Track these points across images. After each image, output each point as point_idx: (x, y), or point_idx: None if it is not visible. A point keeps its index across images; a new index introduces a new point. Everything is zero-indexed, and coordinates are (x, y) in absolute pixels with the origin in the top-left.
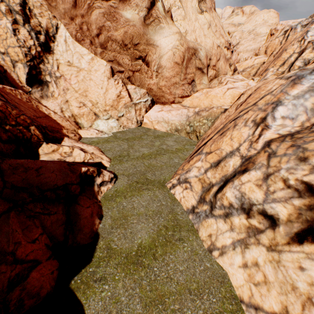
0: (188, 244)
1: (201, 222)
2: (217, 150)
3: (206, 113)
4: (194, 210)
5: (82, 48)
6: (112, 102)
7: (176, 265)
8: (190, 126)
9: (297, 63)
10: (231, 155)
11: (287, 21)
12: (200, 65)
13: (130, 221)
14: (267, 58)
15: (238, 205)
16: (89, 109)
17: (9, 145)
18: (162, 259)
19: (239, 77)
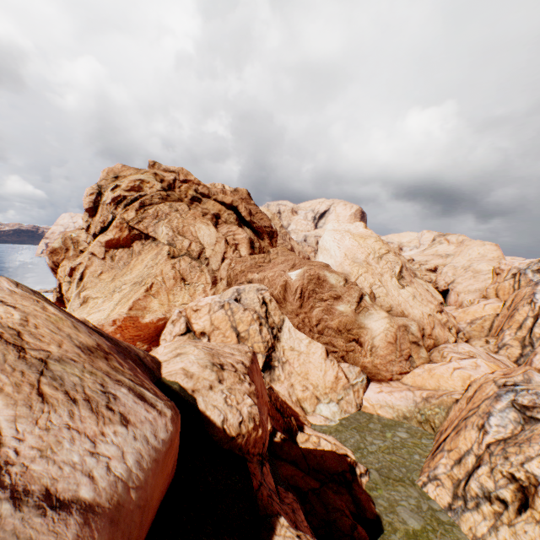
0: (452, 534)
1: (460, 516)
2: (455, 448)
3: (436, 400)
4: (450, 506)
5: (301, 334)
6: (331, 384)
7: None
8: (421, 414)
9: (535, 329)
10: (468, 453)
11: (511, 261)
12: (414, 339)
13: (397, 509)
14: (501, 304)
15: (481, 494)
16: (311, 392)
17: (287, 434)
18: None
19: (465, 348)
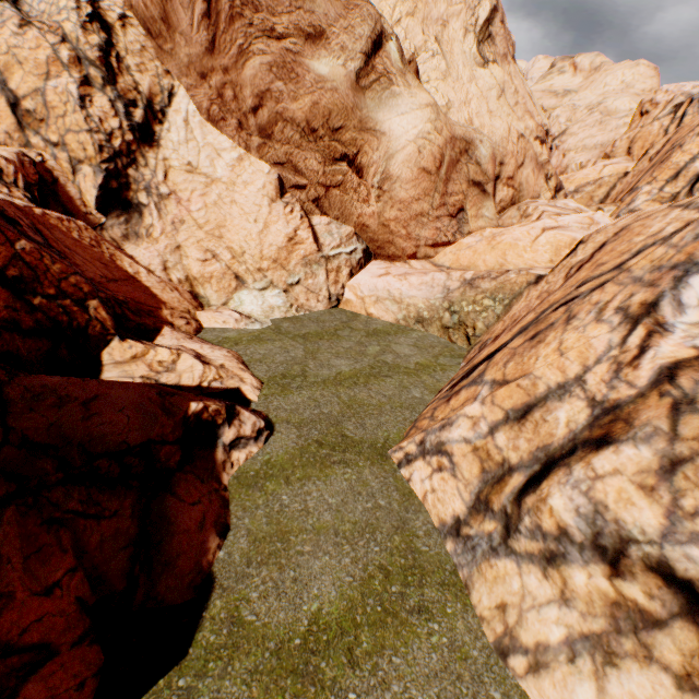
0: (441, 624)
1: (479, 564)
2: (522, 378)
3: (492, 284)
4: (460, 528)
5: (220, 137)
6: (276, 252)
7: (410, 689)
8: (452, 313)
9: None
10: (562, 393)
11: (679, 85)
12: (479, 177)
13: (296, 546)
14: (632, 164)
15: (584, 536)
16: (225, 265)
17: (36, 341)
18: (370, 666)
19: (570, 205)
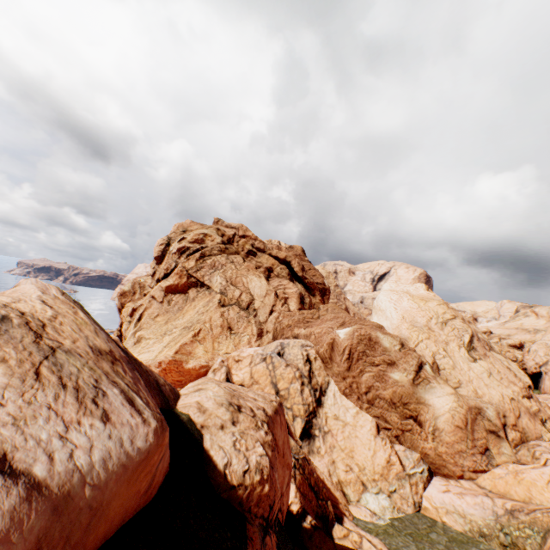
0: None
1: None
2: None
3: (526, 517)
4: None
5: (348, 401)
6: (381, 468)
7: None
8: (504, 533)
9: None
10: None
11: None
12: (492, 427)
13: None
14: None
15: None
16: (356, 474)
17: (320, 521)
18: None
19: None
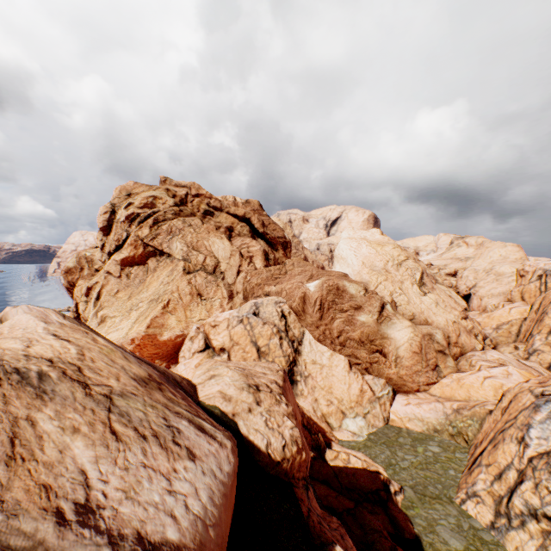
0: None
1: (504, 535)
2: (494, 462)
3: (468, 412)
4: (493, 525)
5: (322, 346)
6: (356, 397)
7: None
8: (452, 426)
9: None
10: (508, 467)
11: (535, 262)
12: (440, 347)
13: (437, 529)
14: (528, 307)
15: (526, 511)
16: (336, 406)
17: (315, 451)
18: None
19: (494, 356)
